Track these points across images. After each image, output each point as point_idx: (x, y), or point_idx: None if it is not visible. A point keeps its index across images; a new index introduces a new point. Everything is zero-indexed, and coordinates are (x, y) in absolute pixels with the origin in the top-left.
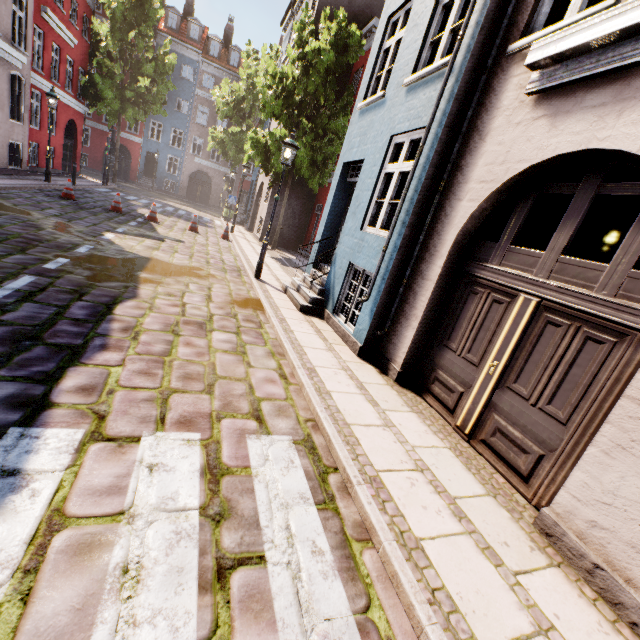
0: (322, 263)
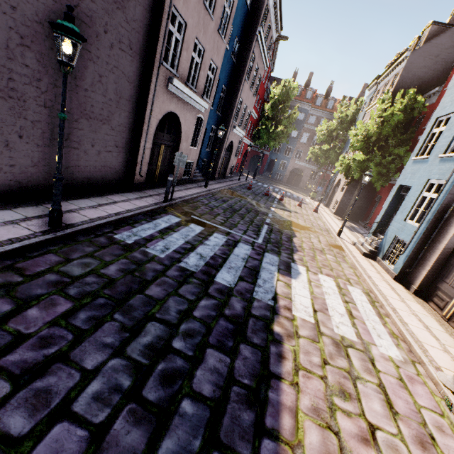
0: (378, 233)
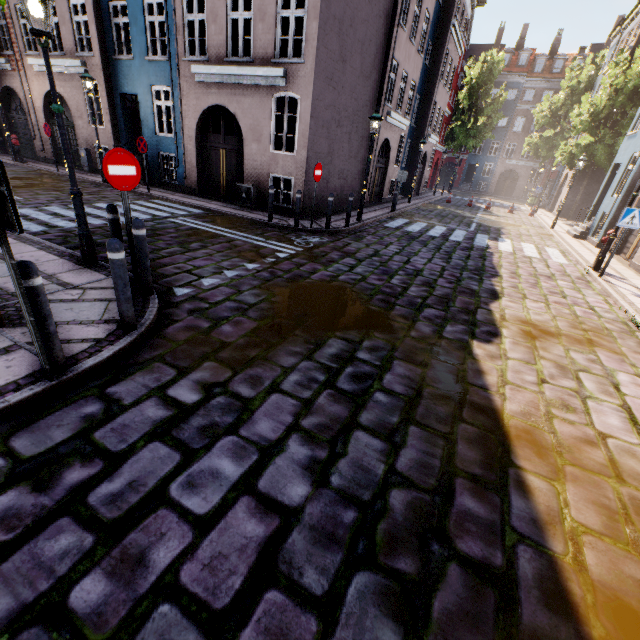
0: (593, 217)
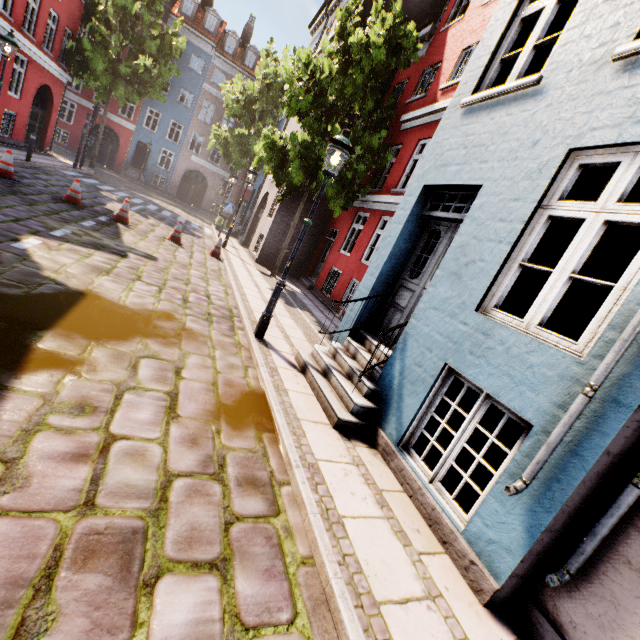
0: (364, 331)
